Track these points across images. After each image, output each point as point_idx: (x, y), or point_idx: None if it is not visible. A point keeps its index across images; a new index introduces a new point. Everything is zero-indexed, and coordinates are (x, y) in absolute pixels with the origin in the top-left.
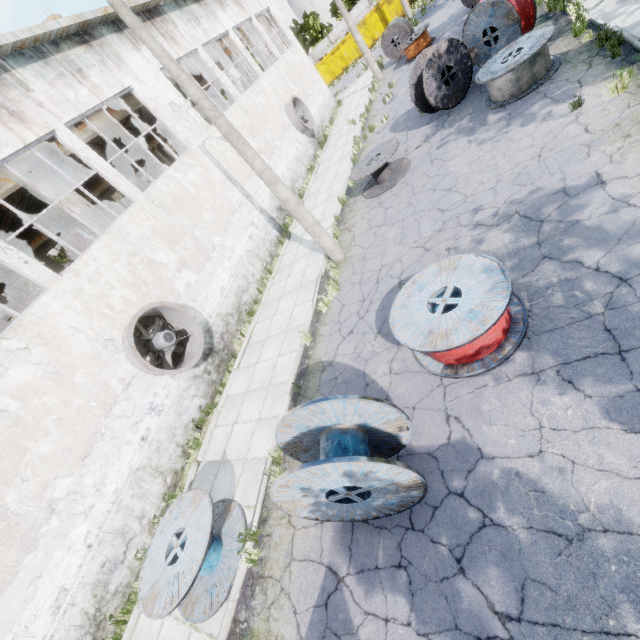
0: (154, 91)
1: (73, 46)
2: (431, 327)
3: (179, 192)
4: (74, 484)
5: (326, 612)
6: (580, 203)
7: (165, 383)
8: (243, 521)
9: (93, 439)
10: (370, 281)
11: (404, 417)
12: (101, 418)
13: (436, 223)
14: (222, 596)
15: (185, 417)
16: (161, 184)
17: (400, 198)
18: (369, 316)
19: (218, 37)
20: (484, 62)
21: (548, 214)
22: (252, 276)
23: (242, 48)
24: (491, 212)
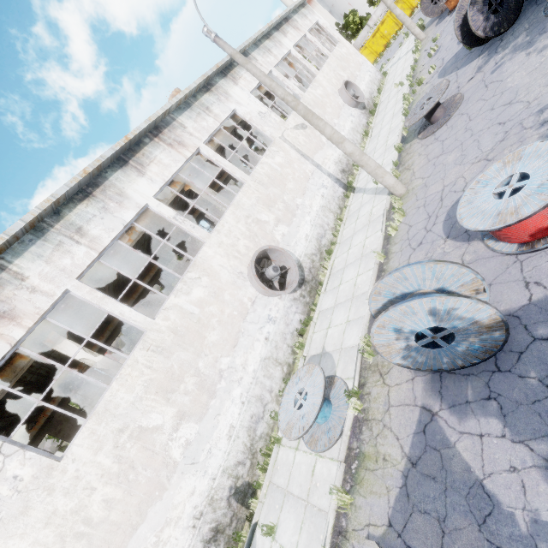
0: (248, 108)
1: (203, 95)
2: (499, 210)
3: (270, 172)
4: (231, 362)
5: (424, 436)
6: None
7: (275, 302)
8: (345, 387)
9: (238, 335)
10: (434, 201)
11: (479, 278)
12: (241, 322)
13: (497, 135)
14: (337, 434)
15: (291, 327)
16: (259, 168)
17: (456, 128)
18: (436, 227)
19: (284, 57)
20: None
21: None
22: (327, 225)
23: (301, 59)
24: None
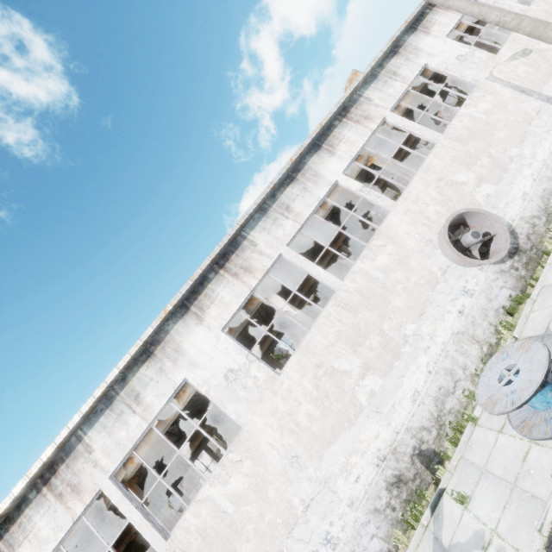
0: (443, 56)
1: (389, 61)
2: None
3: (471, 123)
4: (416, 329)
5: None
6: None
7: (473, 274)
8: None
9: (425, 304)
10: None
11: None
12: (428, 292)
13: None
14: None
15: (494, 303)
16: (455, 123)
17: None
18: None
19: None
20: None
21: None
22: None
23: None
24: None
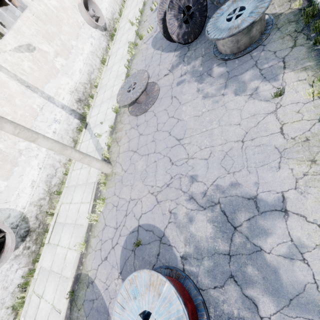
0: None
1: None
2: None
3: None
4: None
5: None
6: (265, 227)
7: None
8: None
9: None
10: (122, 210)
11: None
12: None
13: (166, 175)
14: None
15: (11, 287)
16: None
17: (149, 128)
18: (117, 250)
19: None
20: (217, 0)
21: (240, 222)
22: (59, 162)
23: None
24: (202, 189)
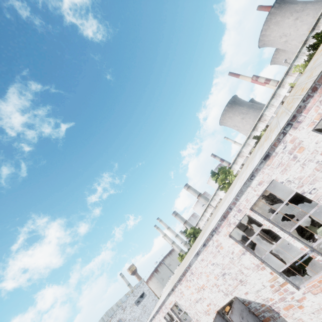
0: None
1: (302, 48)
2: None
3: None
4: None
5: None
6: None
7: None
8: None
9: None
10: None
11: None
12: None
13: None
14: None
15: None
16: None
17: None
18: None
19: None
20: None
21: None
22: None
23: None
24: None
